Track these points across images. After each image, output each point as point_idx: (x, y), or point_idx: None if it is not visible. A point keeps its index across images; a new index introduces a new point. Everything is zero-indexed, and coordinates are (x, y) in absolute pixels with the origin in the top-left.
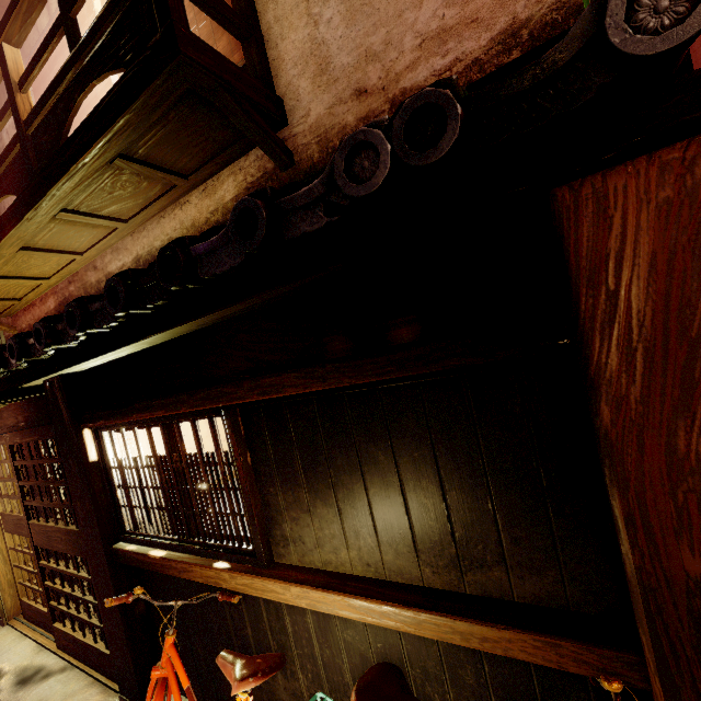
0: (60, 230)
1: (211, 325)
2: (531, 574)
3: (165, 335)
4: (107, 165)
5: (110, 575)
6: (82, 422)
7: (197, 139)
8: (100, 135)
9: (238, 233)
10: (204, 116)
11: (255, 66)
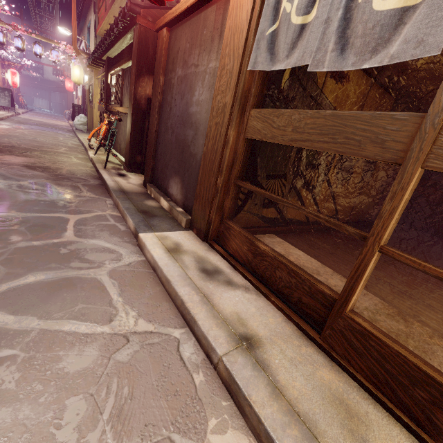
0: None
1: (124, 49)
2: None
3: (117, 48)
4: None
5: (105, 112)
6: (109, 71)
7: None
8: None
9: (114, 24)
10: None
11: None
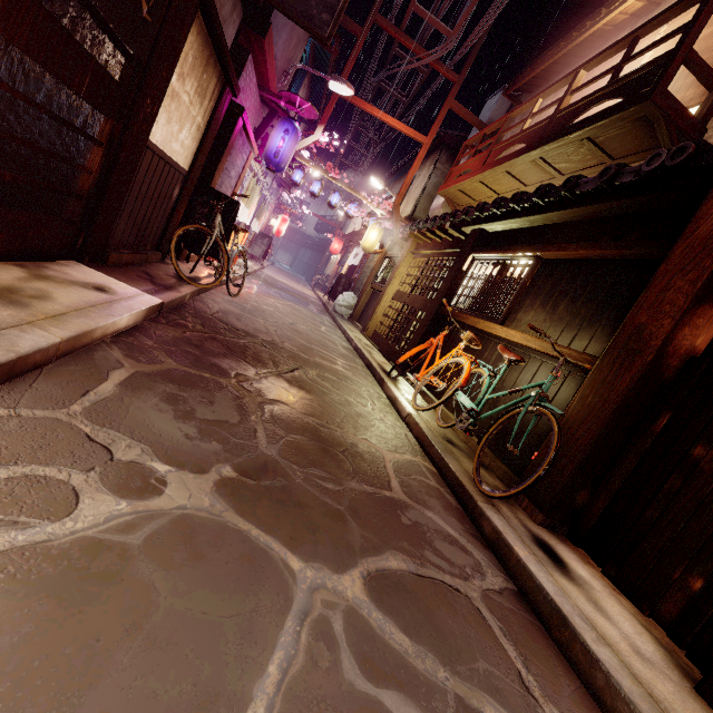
0: (529, 168)
1: (561, 223)
2: (596, 345)
3: (540, 219)
4: (578, 142)
5: (433, 315)
6: (473, 251)
7: (634, 140)
8: (587, 126)
9: (599, 176)
10: (645, 129)
11: (705, 107)
